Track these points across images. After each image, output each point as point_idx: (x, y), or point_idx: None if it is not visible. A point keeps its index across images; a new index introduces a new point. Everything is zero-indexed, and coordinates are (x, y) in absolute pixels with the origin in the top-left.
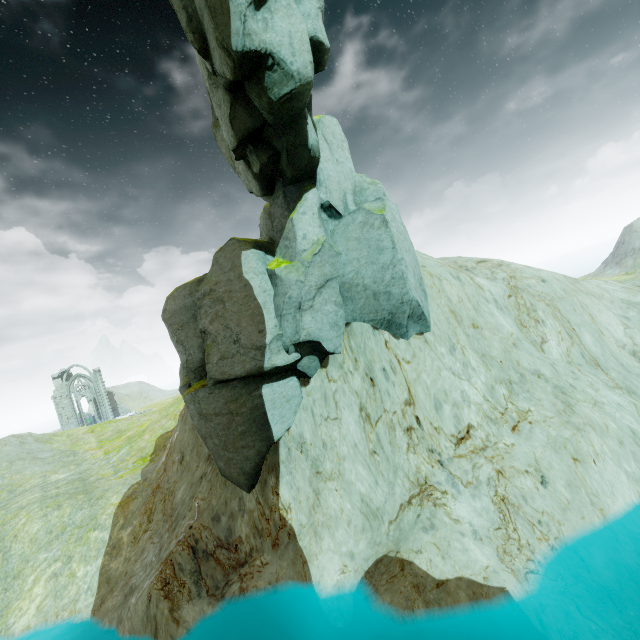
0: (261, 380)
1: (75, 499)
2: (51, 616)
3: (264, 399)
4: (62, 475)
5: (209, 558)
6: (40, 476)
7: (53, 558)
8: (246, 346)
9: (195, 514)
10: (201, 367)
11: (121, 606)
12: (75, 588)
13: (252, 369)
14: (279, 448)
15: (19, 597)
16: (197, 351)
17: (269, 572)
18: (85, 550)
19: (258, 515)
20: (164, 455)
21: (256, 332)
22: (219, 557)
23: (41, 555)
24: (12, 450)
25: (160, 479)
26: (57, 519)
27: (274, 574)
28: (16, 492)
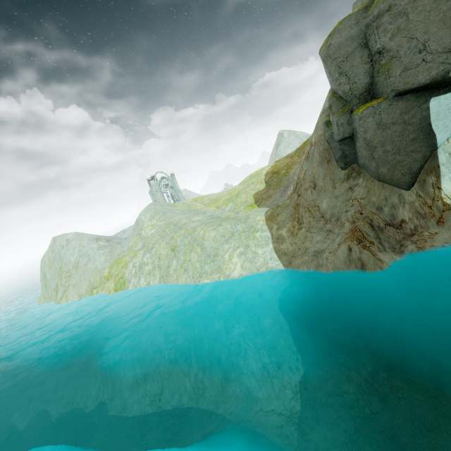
0: (430, 94)
1: (228, 221)
2: (254, 270)
3: (430, 112)
4: (198, 218)
5: (382, 231)
6: (185, 219)
7: (235, 247)
8: (436, 51)
9: (358, 208)
10: (366, 92)
11: (315, 259)
12: (261, 258)
13: (438, 75)
14: (437, 155)
15: (224, 264)
16: (363, 77)
17: (442, 238)
18: (256, 242)
19: (419, 204)
20: (291, 189)
21: (449, 34)
22: (389, 231)
23: (225, 246)
24: (160, 208)
25: (297, 201)
26: (223, 230)
27: (448, 238)
28: (178, 225)
